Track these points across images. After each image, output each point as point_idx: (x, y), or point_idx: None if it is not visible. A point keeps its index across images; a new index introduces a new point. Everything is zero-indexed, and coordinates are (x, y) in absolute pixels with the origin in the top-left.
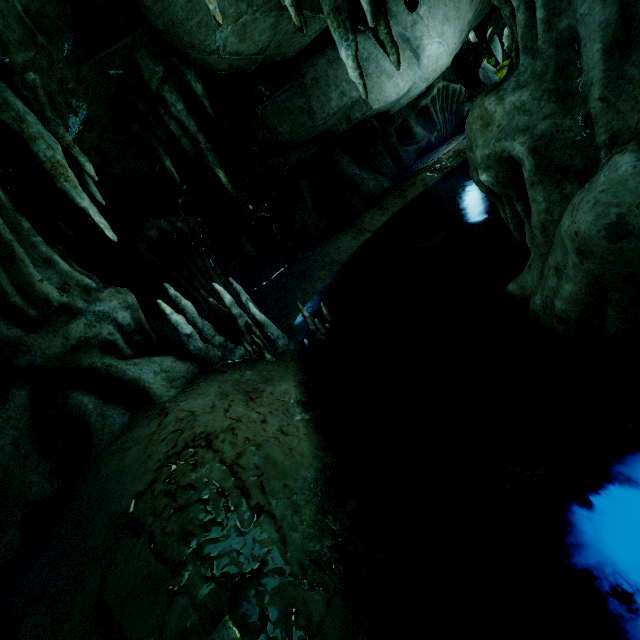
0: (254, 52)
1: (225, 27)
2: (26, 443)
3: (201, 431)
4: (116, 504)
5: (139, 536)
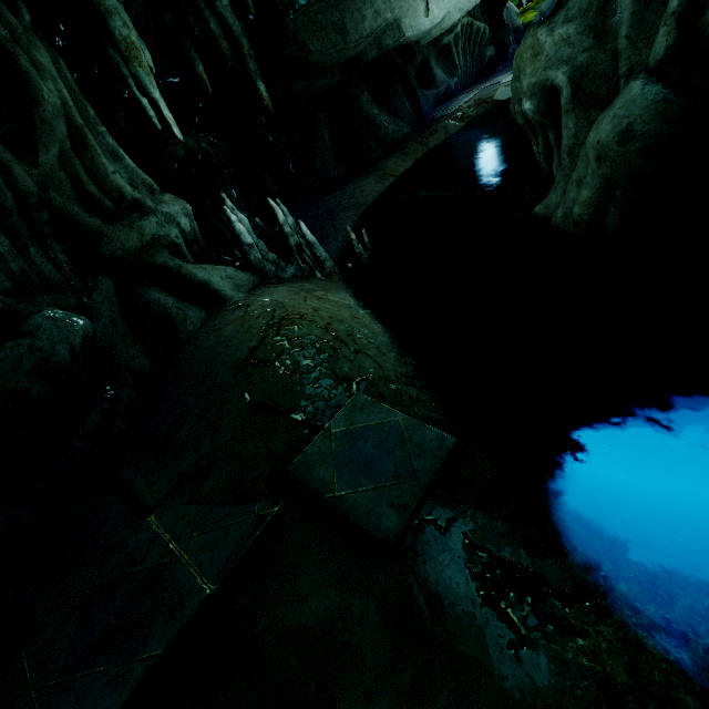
0: None
1: None
2: (121, 325)
3: (292, 309)
4: (233, 357)
5: (268, 367)
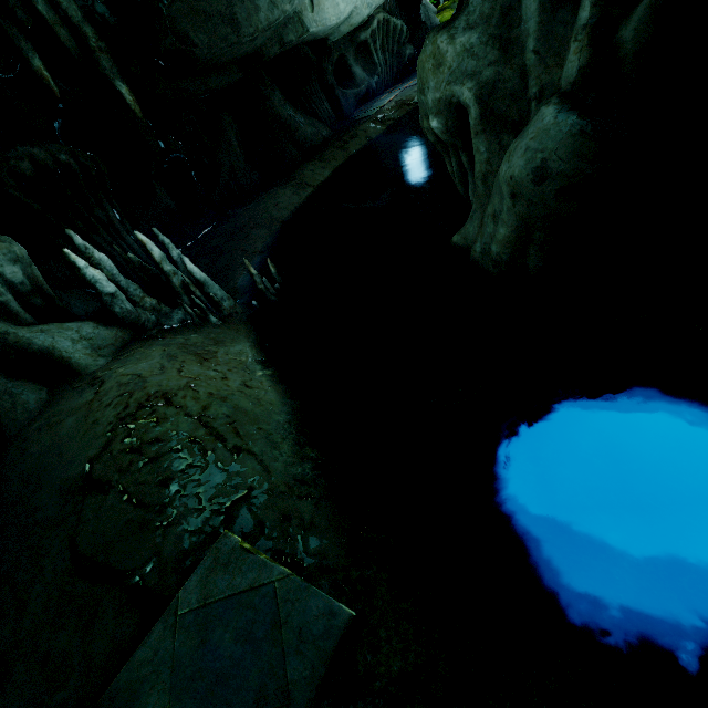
0: None
1: None
2: None
3: (156, 390)
4: (64, 473)
5: (107, 493)
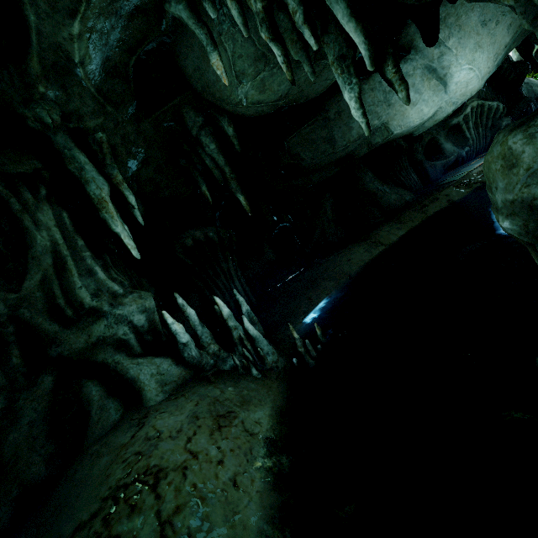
0: (274, 99)
1: (245, 84)
2: (39, 424)
3: (155, 463)
4: (64, 525)
5: None
